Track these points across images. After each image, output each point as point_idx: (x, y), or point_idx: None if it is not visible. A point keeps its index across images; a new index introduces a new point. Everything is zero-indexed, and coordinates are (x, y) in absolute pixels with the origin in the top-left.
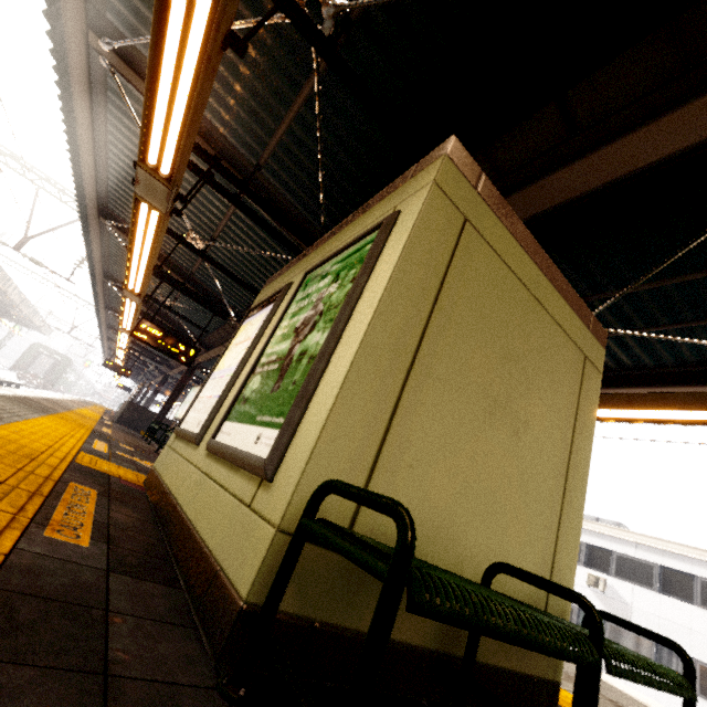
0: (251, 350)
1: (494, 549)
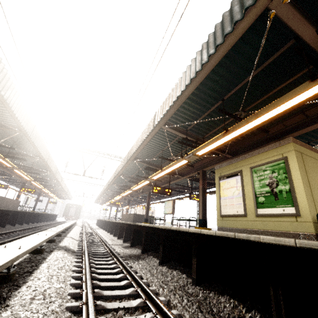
0: (243, 190)
1: None
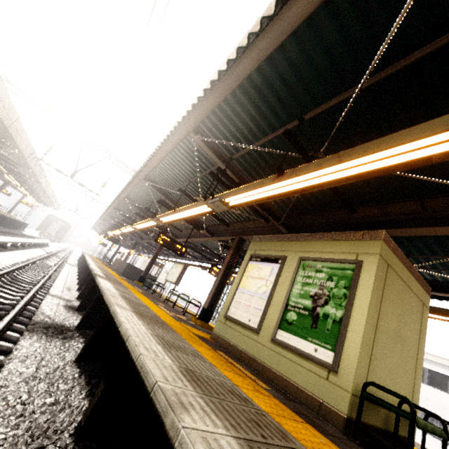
0: (274, 290)
1: (396, 392)
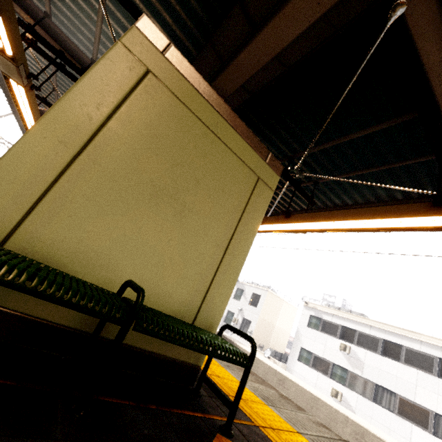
0: None
1: (147, 279)
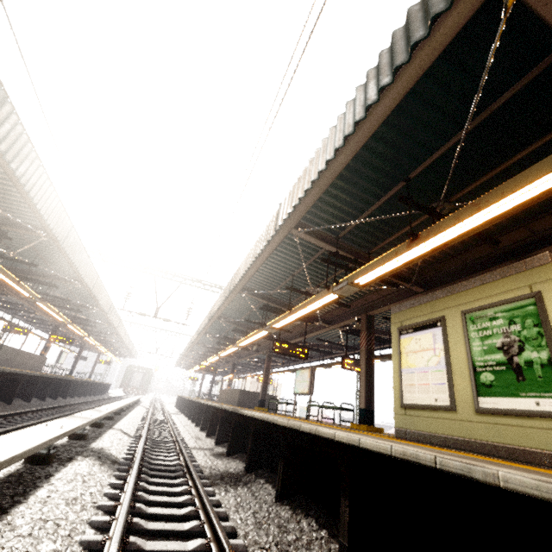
0: (448, 357)
1: None
